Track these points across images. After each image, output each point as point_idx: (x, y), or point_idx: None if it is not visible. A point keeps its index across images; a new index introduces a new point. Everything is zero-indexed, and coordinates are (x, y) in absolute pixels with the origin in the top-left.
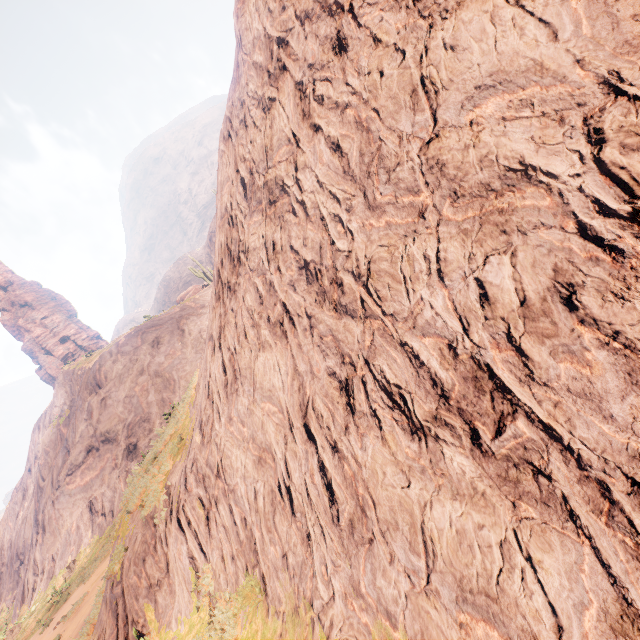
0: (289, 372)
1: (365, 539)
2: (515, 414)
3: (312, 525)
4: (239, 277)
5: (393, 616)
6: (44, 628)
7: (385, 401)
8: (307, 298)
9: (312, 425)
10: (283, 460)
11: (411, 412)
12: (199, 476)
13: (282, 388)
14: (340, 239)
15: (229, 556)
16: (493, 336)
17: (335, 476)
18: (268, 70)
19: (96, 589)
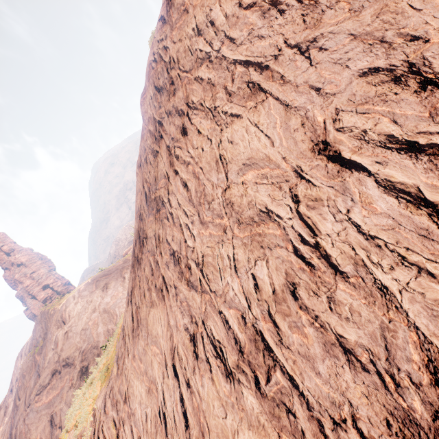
0: (165, 324)
1: None
2: (275, 367)
3: None
4: (142, 254)
5: None
6: None
7: (212, 351)
8: (174, 275)
9: (177, 365)
10: (161, 391)
11: (226, 361)
12: (114, 401)
13: (162, 336)
14: (189, 239)
15: None
16: (262, 312)
17: (188, 406)
18: (155, 136)
19: None
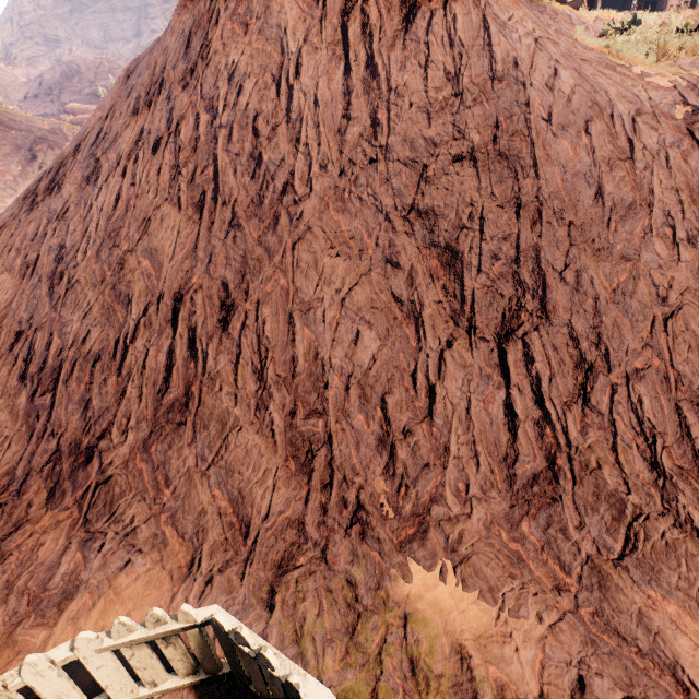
0: (8, 301)
1: None
2: (51, 392)
3: None
4: (42, 202)
5: None
6: None
7: (25, 355)
8: (47, 267)
9: None
10: None
11: (29, 368)
12: None
13: None
14: (81, 253)
15: None
16: (73, 357)
17: None
18: (151, 87)
19: None
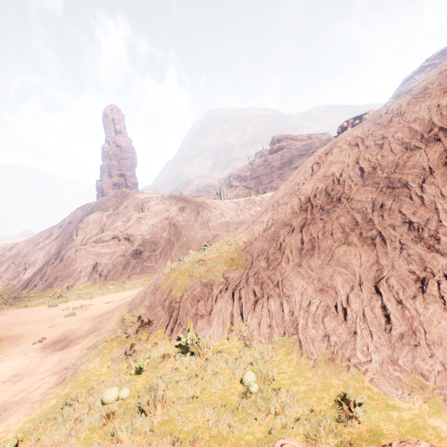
0: (370, 261)
1: (411, 343)
2: None
3: (361, 329)
4: (336, 207)
5: (426, 376)
6: (52, 306)
7: None
8: (404, 236)
9: (382, 288)
10: (345, 295)
11: None
12: (258, 281)
13: (359, 266)
14: None
15: (266, 324)
16: None
17: (395, 313)
18: (422, 135)
19: (101, 305)
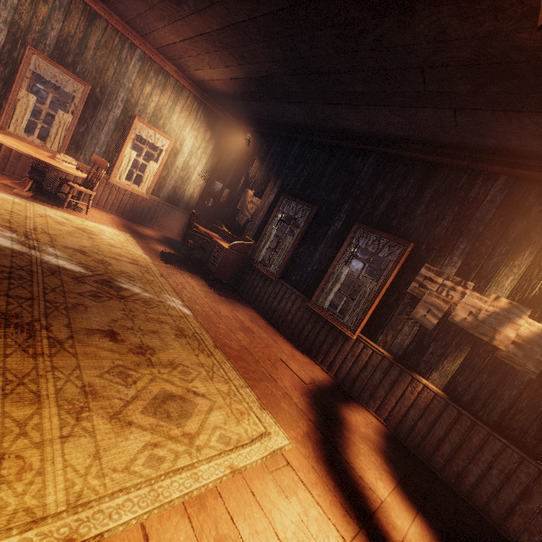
0: None
1: None
2: None
3: None
4: None
5: None
6: None
7: None
8: None
9: None
10: None
11: None
12: None
13: None
14: None
15: None
16: None
17: None
18: None
19: None
